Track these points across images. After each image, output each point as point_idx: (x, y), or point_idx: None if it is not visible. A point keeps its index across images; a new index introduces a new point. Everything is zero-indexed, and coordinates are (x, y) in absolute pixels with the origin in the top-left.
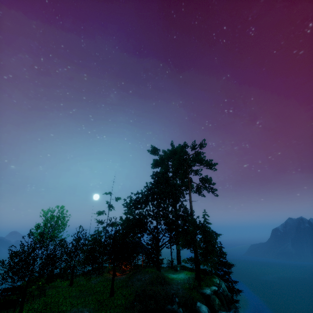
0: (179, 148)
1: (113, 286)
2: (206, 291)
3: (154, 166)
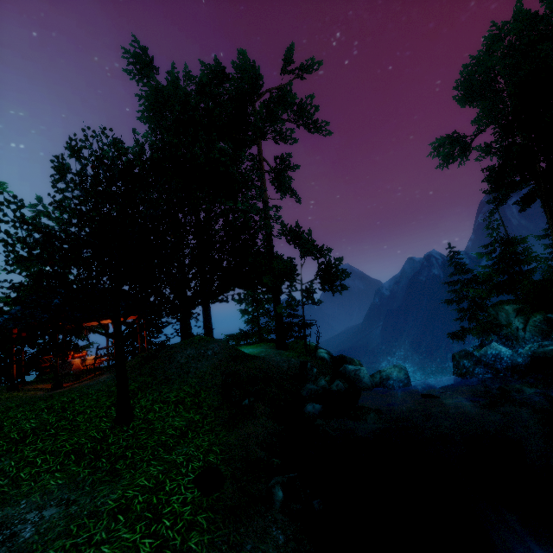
0: (236, 68)
1: (127, 386)
2: (322, 355)
3: (154, 100)
